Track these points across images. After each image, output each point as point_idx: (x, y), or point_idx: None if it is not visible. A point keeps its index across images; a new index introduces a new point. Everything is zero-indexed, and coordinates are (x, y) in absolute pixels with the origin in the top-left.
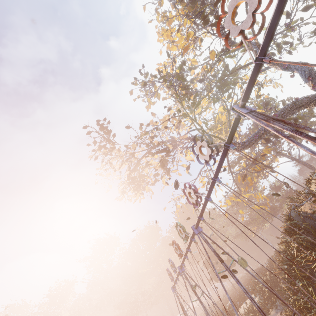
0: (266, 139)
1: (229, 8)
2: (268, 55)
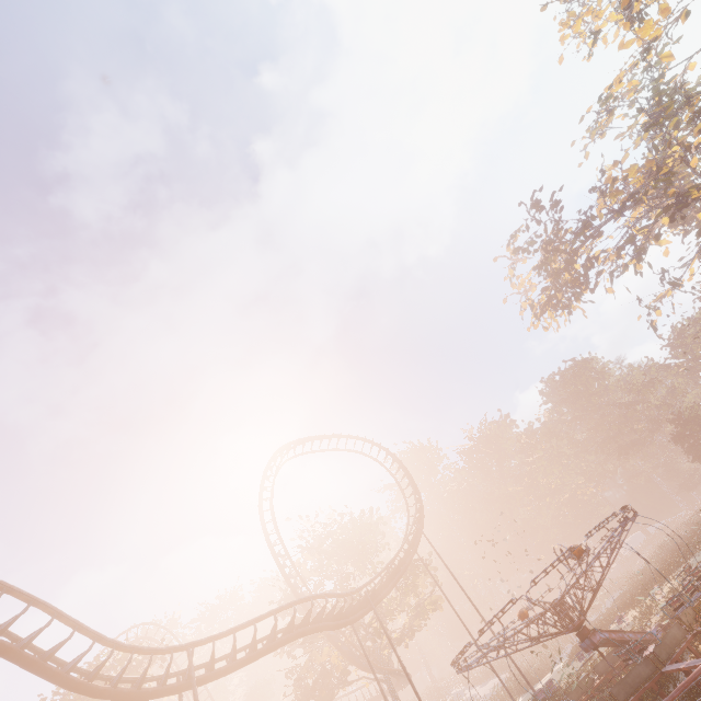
0: None
1: None
2: None
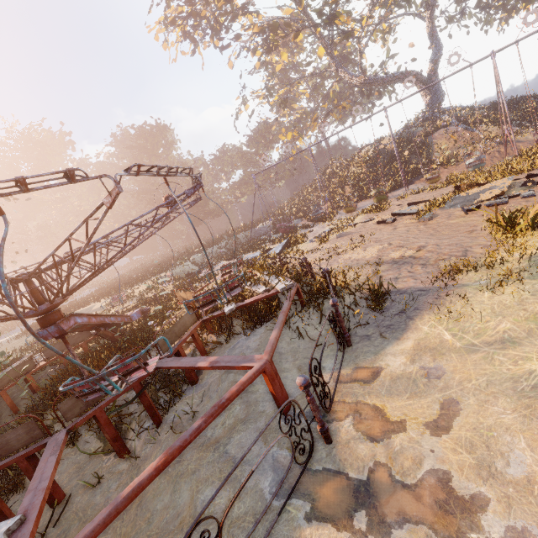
0: (362, 93)
1: (533, 11)
2: (437, 6)
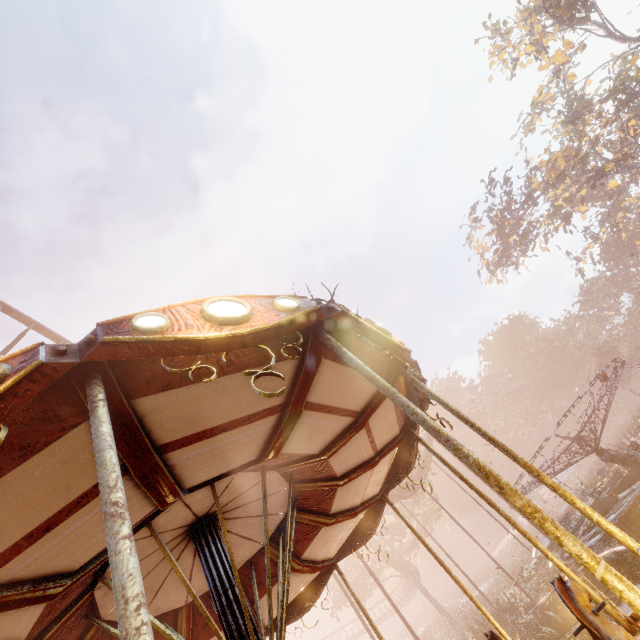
0: None
1: None
2: None
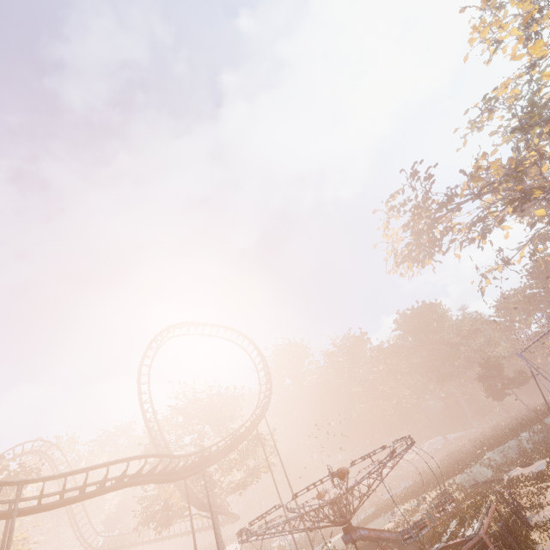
0: None
1: None
2: None
